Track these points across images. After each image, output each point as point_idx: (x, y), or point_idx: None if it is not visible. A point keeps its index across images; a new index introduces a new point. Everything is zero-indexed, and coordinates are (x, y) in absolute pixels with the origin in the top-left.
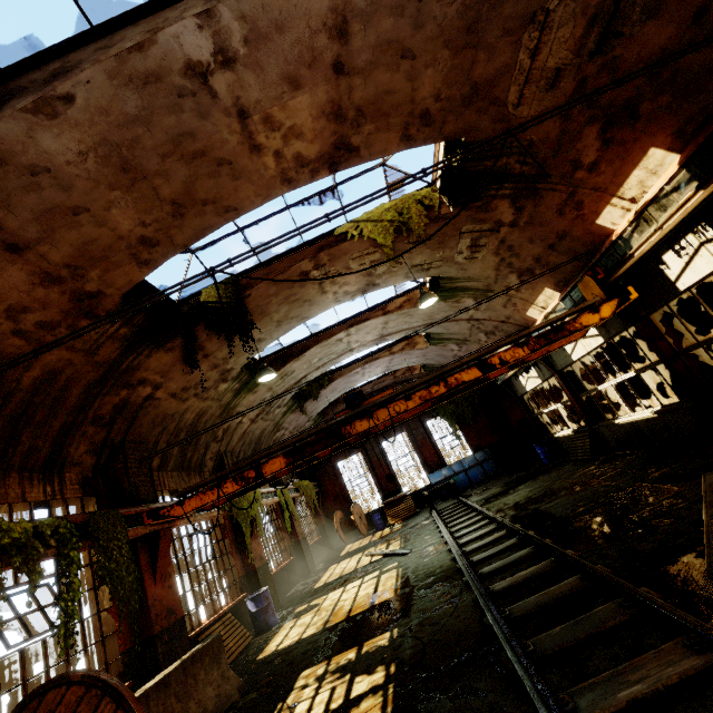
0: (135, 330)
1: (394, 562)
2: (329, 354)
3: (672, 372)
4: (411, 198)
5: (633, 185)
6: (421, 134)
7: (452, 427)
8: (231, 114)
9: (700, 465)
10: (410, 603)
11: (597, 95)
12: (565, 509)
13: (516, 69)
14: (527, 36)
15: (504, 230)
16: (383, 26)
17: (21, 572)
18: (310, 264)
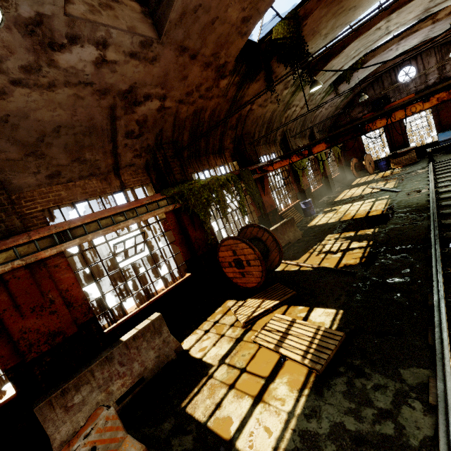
0: (241, 76)
1: (387, 195)
2: (365, 44)
3: None
4: None
5: None
6: None
7: None
8: None
9: None
10: (389, 219)
11: None
12: None
13: None
14: None
15: None
16: None
17: (228, 192)
18: None
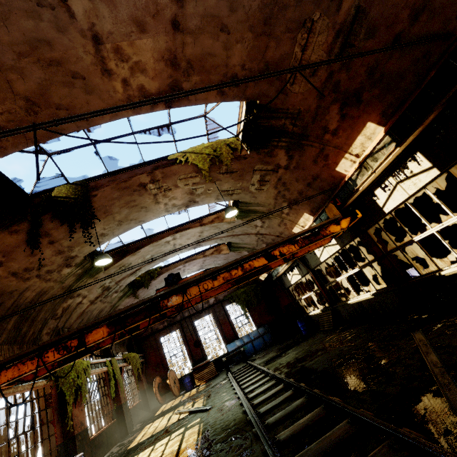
0: None
1: (198, 418)
2: (159, 253)
3: (382, 266)
4: (223, 142)
5: (357, 146)
6: (231, 92)
7: (243, 310)
8: (86, 36)
9: (406, 327)
10: None
11: (349, 58)
12: (323, 365)
13: (293, 58)
14: (300, 35)
15: (281, 171)
16: (209, 2)
17: None
18: (147, 178)
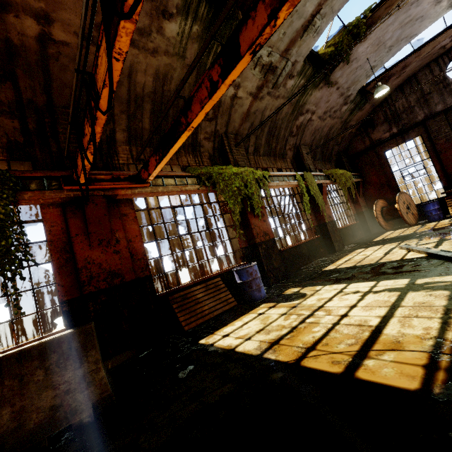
0: None
1: (446, 273)
2: None
3: None
4: None
5: None
6: None
7: None
8: None
9: None
10: None
11: None
12: None
13: None
14: None
15: None
16: None
17: None
18: None
